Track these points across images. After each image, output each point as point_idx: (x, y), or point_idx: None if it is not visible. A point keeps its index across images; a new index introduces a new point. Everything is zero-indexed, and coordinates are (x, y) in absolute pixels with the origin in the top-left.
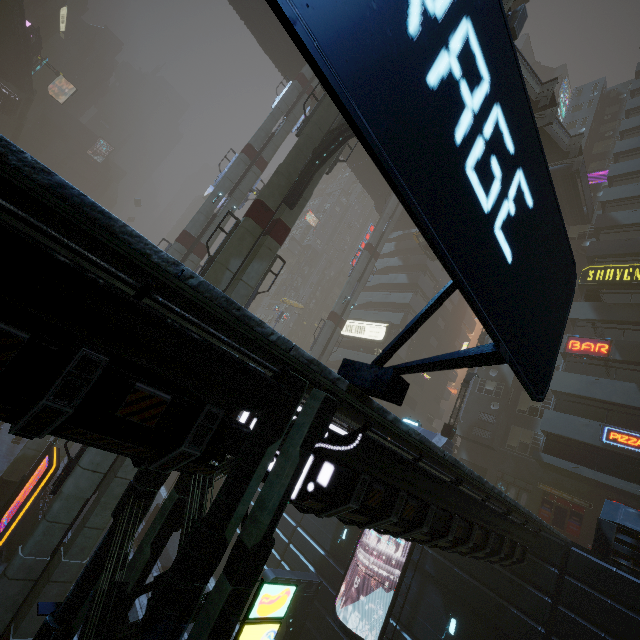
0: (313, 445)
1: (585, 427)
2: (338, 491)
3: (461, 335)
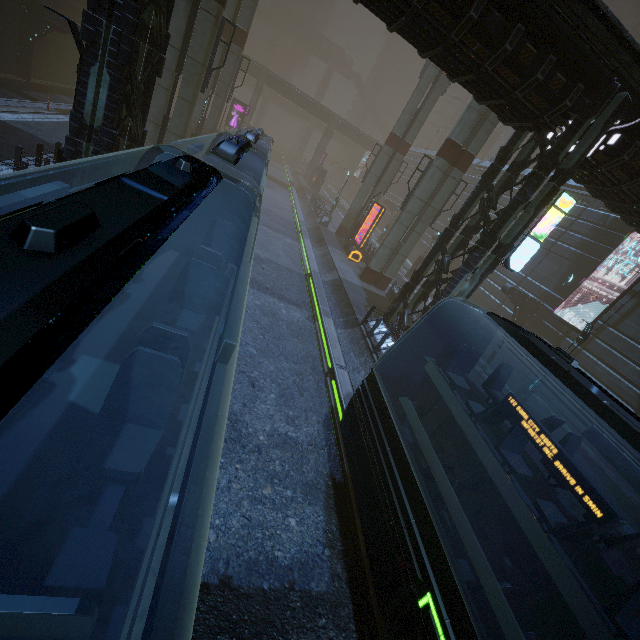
0: (609, 125)
1: None
2: (618, 149)
3: None
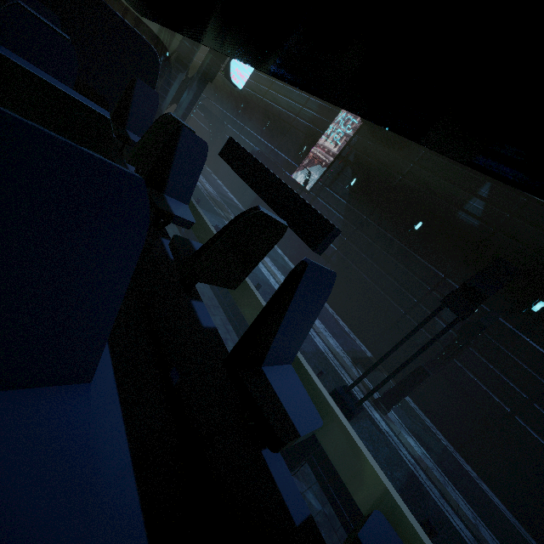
0: None
1: None
2: None
3: None
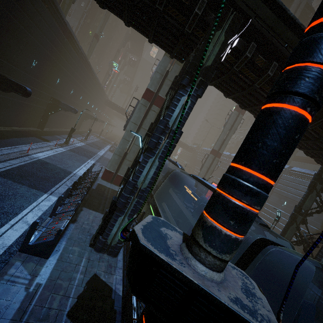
0: None
1: None
2: None
3: None
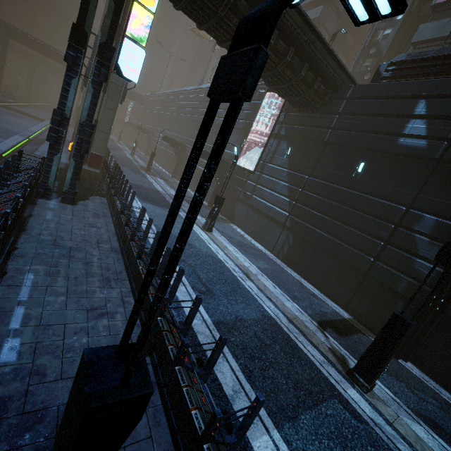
0: None
1: None
2: None
3: None
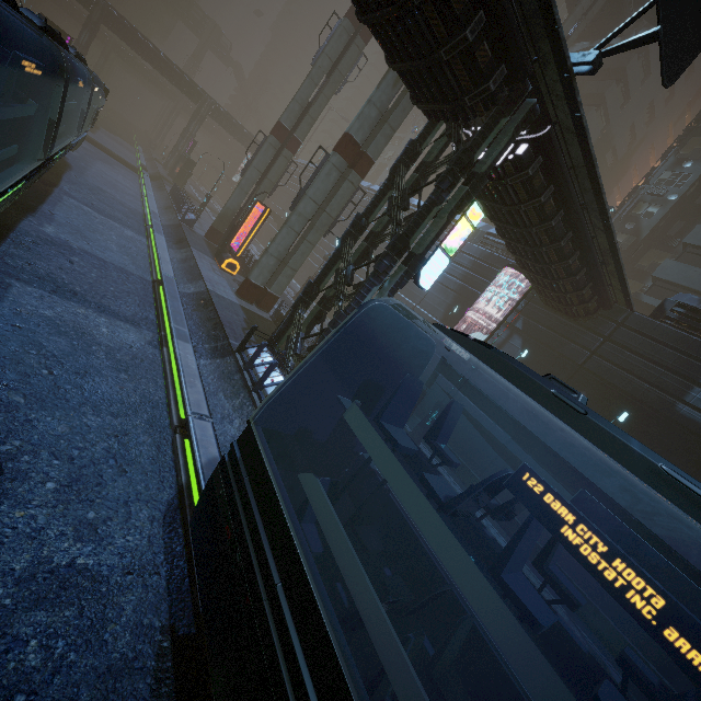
0: (519, 133)
1: (697, 276)
2: (525, 161)
3: (608, 200)
